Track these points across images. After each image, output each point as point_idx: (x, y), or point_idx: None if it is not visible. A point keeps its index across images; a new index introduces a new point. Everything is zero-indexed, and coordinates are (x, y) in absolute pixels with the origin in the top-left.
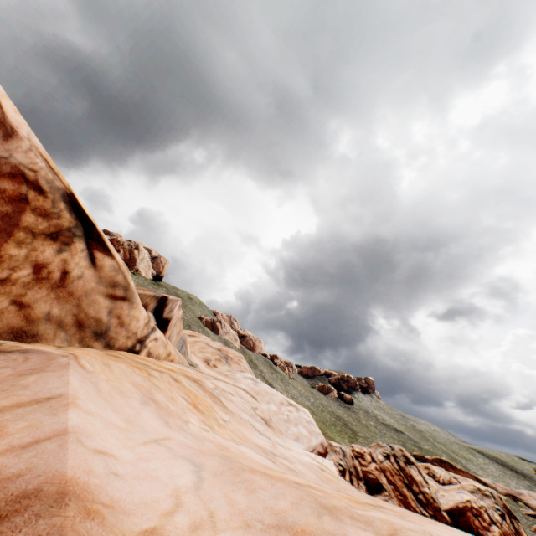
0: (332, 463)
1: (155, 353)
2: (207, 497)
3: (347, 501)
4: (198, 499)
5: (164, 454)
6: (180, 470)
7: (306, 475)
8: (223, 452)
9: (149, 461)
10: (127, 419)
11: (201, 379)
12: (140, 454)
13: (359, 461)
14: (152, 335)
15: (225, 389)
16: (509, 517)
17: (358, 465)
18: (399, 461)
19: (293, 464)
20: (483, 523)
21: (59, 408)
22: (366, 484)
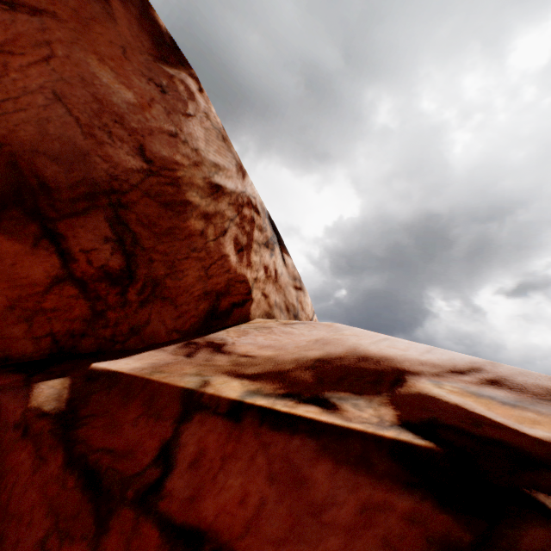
0: None
1: None
2: None
3: None
4: None
5: None
6: None
7: None
8: None
9: None
10: None
11: None
12: None
13: None
14: (313, 317)
15: None
16: None
17: None
18: None
19: None
20: None
21: (403, 341)
22: None
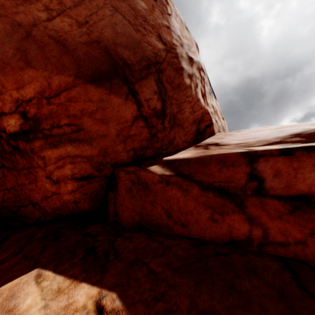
0: None
1: None
2: None
3: None
4: None
5: None
6: None
7: None
8: None
9: None
10: None
11: None
12: None
13: None
14: None
15: None
16: None
17: None
18: None
19: None
20: None
21: None
22: None
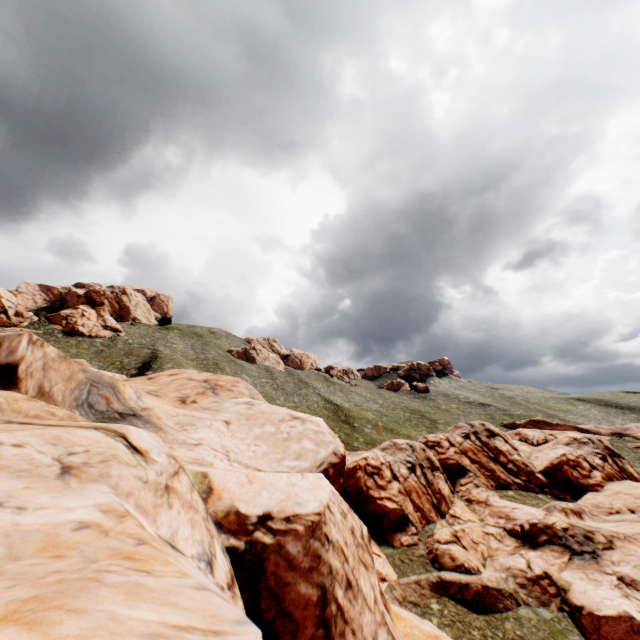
0: (319, 476)
1: None
2: None
3: None
4: None
5: None
6: None
7: None
8: None
9: None
10: None
11: None
12: None
13: (436, 450)
14: None
15: (9, 442)
16: (611, 458)
17: (436, 454)
18: (480, 437)
19: None
20: (583, 472)
21: None
22: (447, 472)
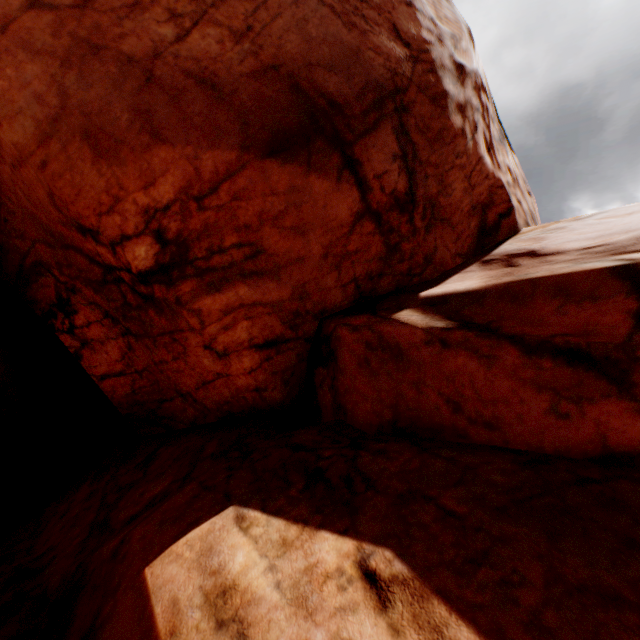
0: None
1: None
2: None
3: None
4: None
5: None
6: None
7: None
8: None
9: None
10: None
11: None
12: None
13: None
14: None
15: None
16: None
17: None
18: None
19: None
20: None
21: None
22: None
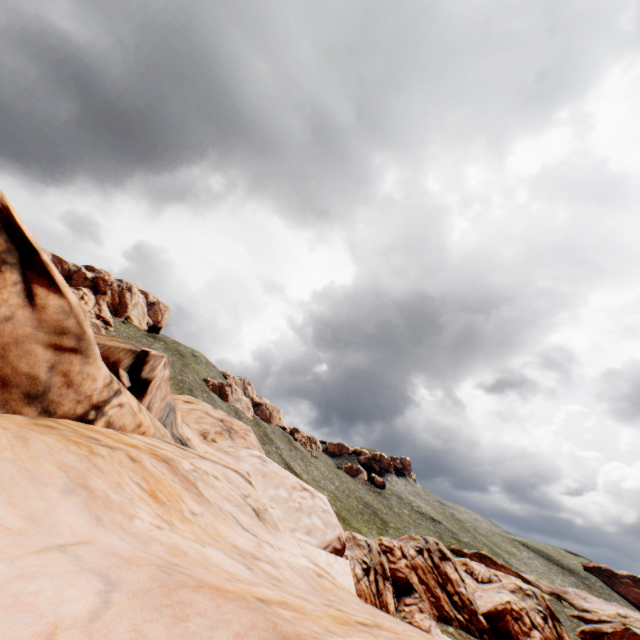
0: (347, 562)
1: (118, 424)
2: (102, 632)
3: (327, 622)
4: (86, 637)
5: (64, 567)
6: (78, 591)
7: (294, 584)
8: (172, 559)
9: (32, 579)
10: (30, 515)
11: (175, 458)
12: (22, 568)
13: (388, 556)
14: (114, 399)
15: (209, 472)
16: (552, 620)
17: (386, 561)
18: (433, 556)
19: (279, 570)
20: (524, 628)
21: None
22: (394, 584)
